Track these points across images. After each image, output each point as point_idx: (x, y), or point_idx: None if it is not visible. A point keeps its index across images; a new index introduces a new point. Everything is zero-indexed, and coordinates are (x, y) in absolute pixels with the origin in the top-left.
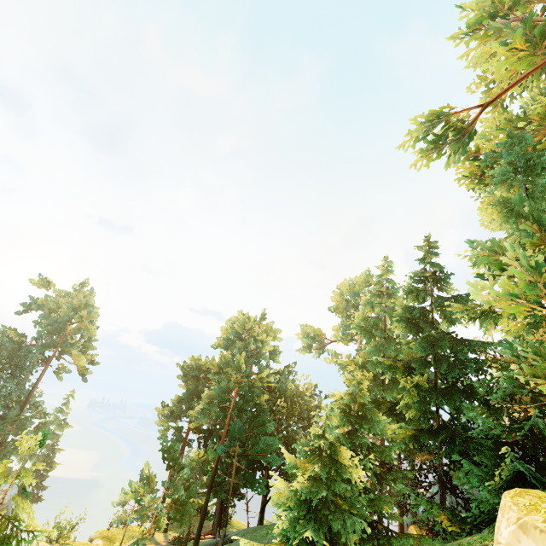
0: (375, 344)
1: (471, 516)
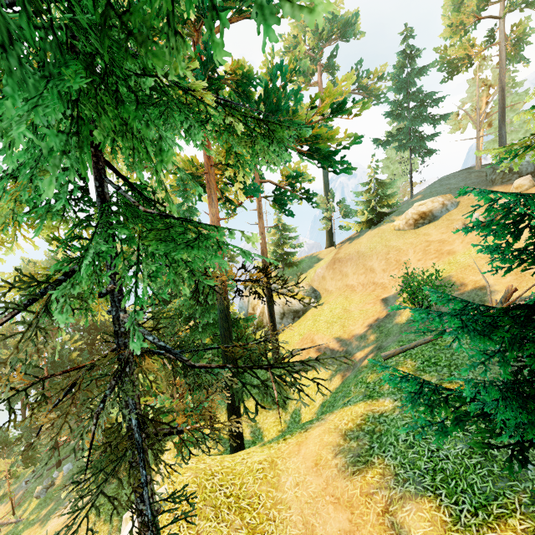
0: None
1: None
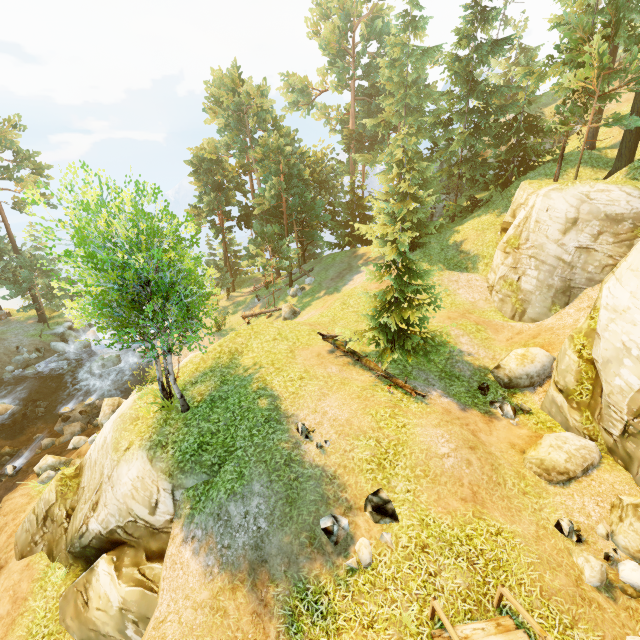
0: (398, 95)
1: (473, 205)
